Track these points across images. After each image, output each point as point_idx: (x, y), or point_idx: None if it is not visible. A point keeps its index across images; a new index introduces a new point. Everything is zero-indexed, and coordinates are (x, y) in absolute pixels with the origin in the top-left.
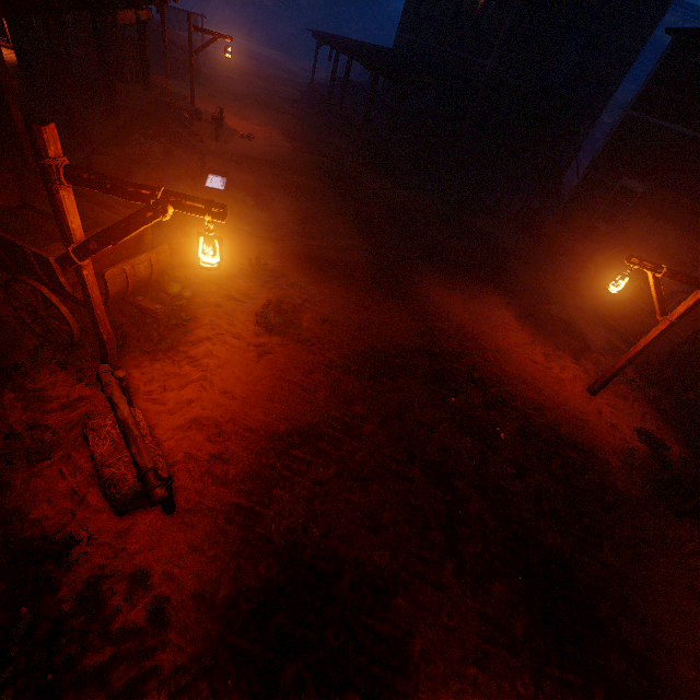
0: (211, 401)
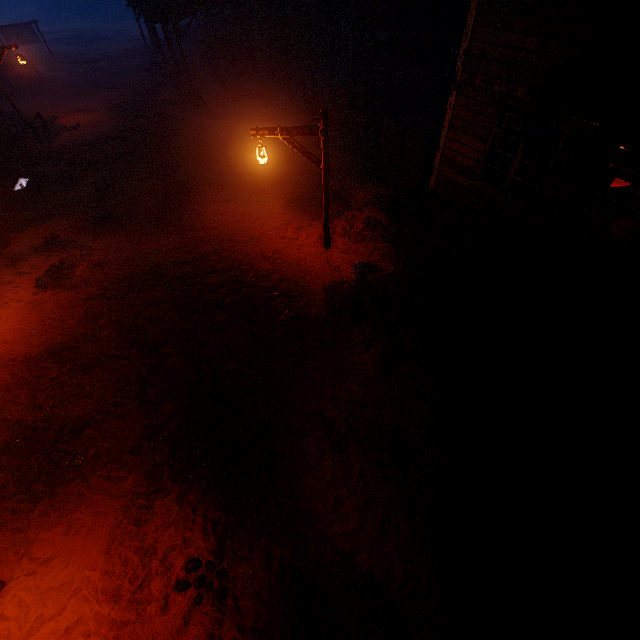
0: None
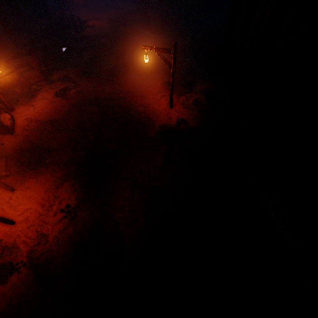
0: (32, 114)
